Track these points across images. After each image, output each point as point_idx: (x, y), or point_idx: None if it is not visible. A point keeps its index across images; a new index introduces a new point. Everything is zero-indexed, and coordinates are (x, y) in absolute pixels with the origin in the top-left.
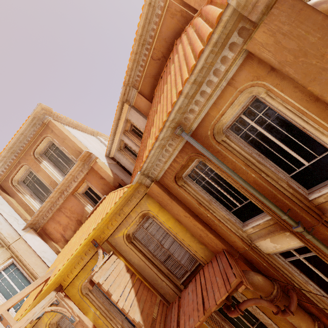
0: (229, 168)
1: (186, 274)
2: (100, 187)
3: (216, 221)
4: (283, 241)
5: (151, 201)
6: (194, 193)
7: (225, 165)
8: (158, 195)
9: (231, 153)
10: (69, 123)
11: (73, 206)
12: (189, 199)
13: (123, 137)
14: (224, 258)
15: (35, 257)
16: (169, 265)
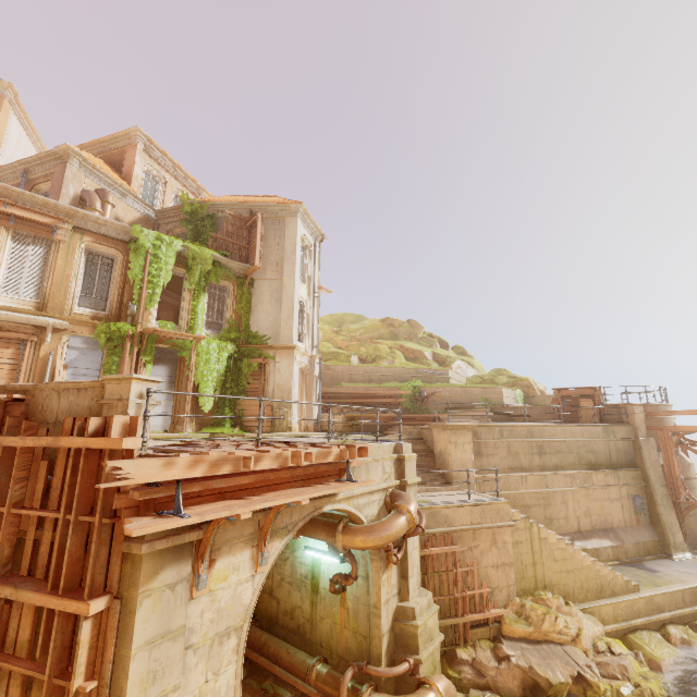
0: None
1: None
2: None
3: None
4: None
5: None
6: None
7: None
8: None
9: None
10: (24, 118)
11: None
12: None
13: None
14: None
15: None
16: None
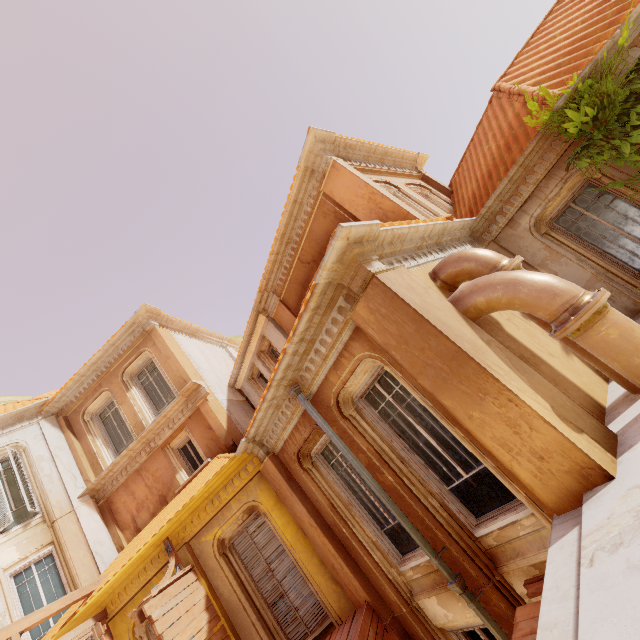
0: (357, 460)
1: (306, 639)
2: (205, 443)
3: (356, 543)
4: (455, 607)
5: (265, 487)
6: (325, 486)
7: (351, 454)
8: (274, 478)
9: (362, 437)
10: (185, 328)
11: (159, 469)
12: (317, 495)
13: (256, 360)
14: (360, 618)
15: (84, 550)
16: (281, 613)
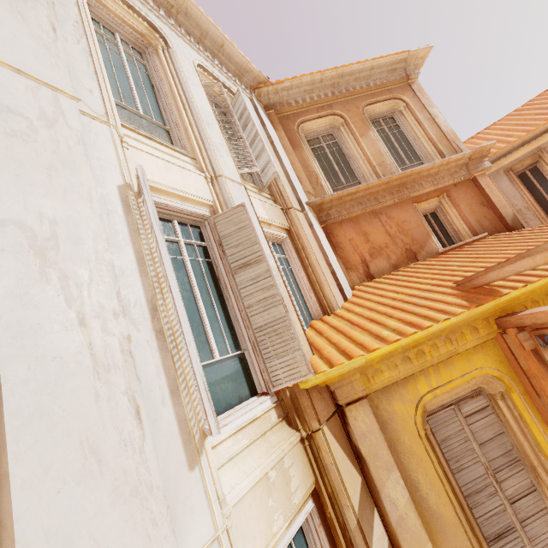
0: None
1: None
2: (475, 217)
3: None
4: None
5: None
6: None
7: None
8: None
9: None
10: None
11: (406, 222)
12: None
13: (499, 176)
14: None
15: (323, 262)
16: None
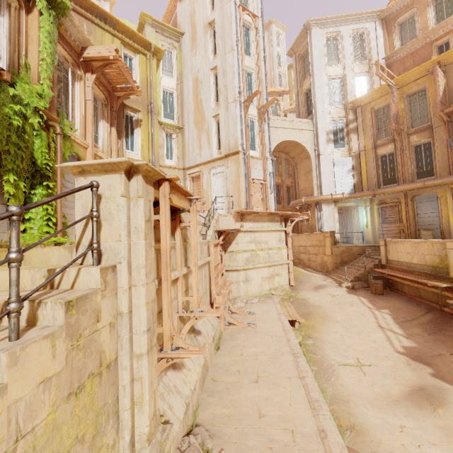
0: None
1: None
2: None
3: None
4: None
5: None
6: None
7: None
8: None
9: None
10: None
11: (423, 54)
12: None
13: None
14: None
15: (378, 79)
16: None
